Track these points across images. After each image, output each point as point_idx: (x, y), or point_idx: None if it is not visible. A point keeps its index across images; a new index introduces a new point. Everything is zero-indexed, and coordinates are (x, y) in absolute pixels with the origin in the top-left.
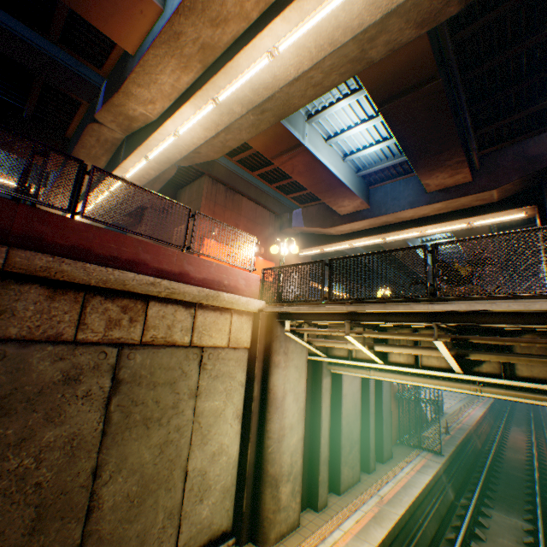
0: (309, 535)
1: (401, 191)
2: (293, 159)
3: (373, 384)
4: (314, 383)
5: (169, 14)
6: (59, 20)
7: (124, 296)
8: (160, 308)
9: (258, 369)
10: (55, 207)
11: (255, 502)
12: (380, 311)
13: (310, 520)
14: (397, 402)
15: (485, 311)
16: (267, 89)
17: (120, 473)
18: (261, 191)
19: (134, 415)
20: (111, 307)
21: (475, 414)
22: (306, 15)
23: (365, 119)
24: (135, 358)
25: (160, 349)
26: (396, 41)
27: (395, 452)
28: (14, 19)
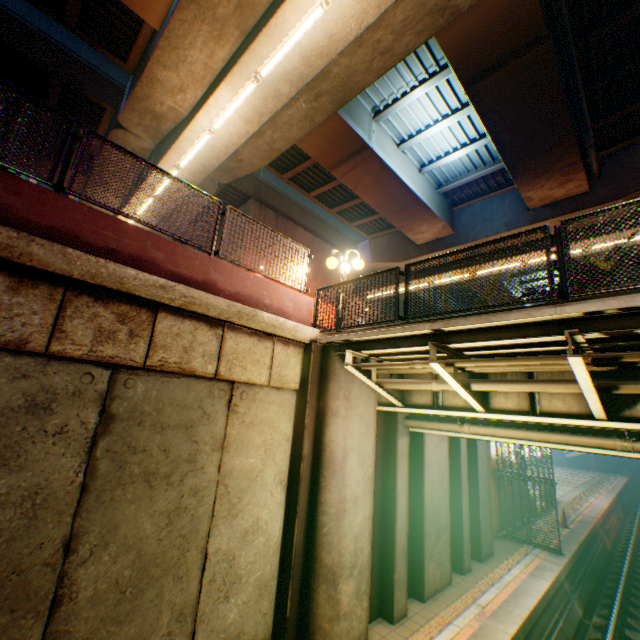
0: None
1: (494, 210)
2: (357, 168)
3: (466, 452)
4: (387, 444)
5: None
6: None
7: (122, 300)
8: (173, 322)
9: (309, 418)
10: (30, 174)
11: (304, 604)
12: (480, 326)
13: (383, 636)
14: (497, 482)
15: None
16: (322, 56)
17: (107, 548)
18: (319, 220)
19: (131, 467)
20: (103, 313)
21: (599, 504)
22: None
23: (447, 114)
24: (135, 387)
25: (172, 378)
26: None
27: (496, 548)
28: (30, 11)
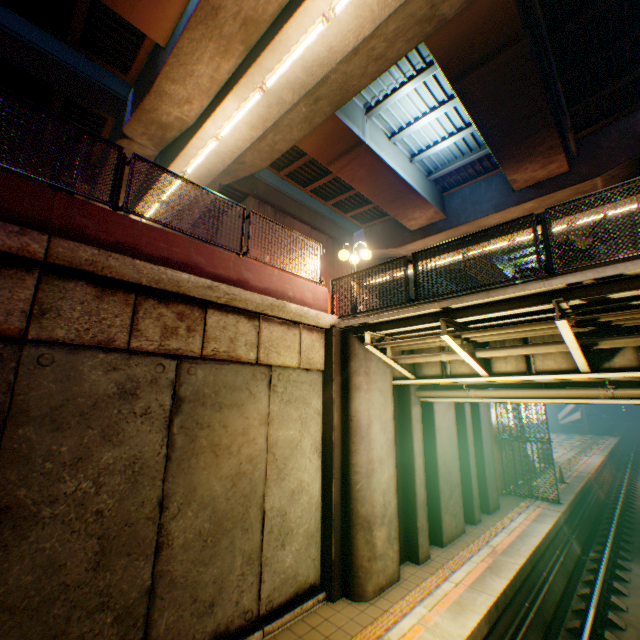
0: (413, 588)
1: (482, 193)
2: (353, 162)
3: (470, 419)
4: (402, 414)
5: None
6: (78, 18)
7: (179, 301)
8: (219, 317)
9: (336, 394)
10: (95, 198)
11: (346, 549)
12: (482, 302)
13: (412, 573)
14: (499, 445)
15: (617, 277)
16: (322, 66)
17: (190, 506)
18: (314, 212)
19: (200, 440)
20: (165, 313)
21: (593, 461)
22: None
23: (435, 106)
24: (196, 374)
25: (223, 365)
26: None
27: (502, 503)
28: (28, 28)
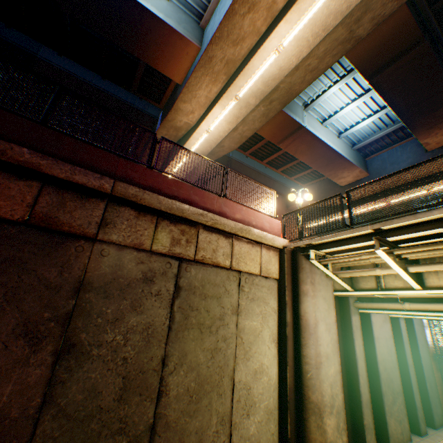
0: None
1: (398, 155)
2: (295, 140)
3: (406, 334)
4: (343, 320)
5: (205, 47)
6: (138, 77)
7: (182, 222)
8: (206, 235)
9: (288, 297)
10: (139, 161)
11: (299, 430)
12: (410, 223)
13: None
14: (437, 364)
15: None
16: (275, 79)
17: (181, 366)
18: (268, 178)
19: (190, 318)
20: (173, 229)
21: None
22: (303, 13)
23: (355, 98)
24: (190, 271)
25: (207, 267)
26: (379, 15)
27: None
28: (113, 88)
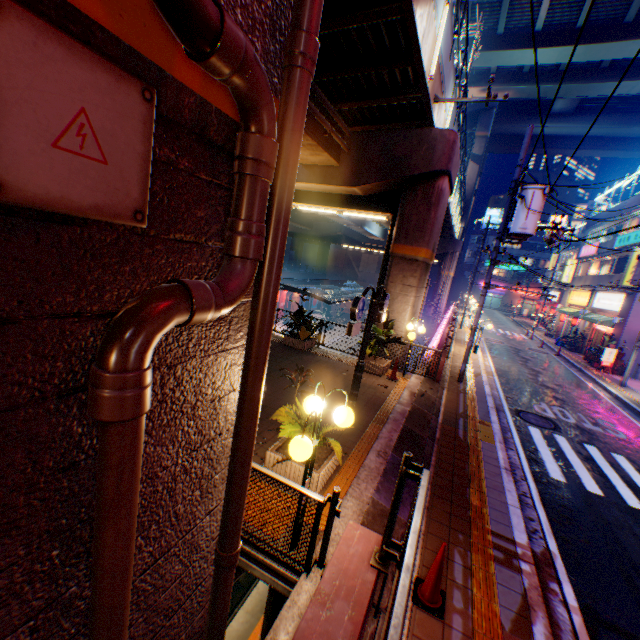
0: None
1: None
2: None
3: None
4: None
5: None
6: None
7: None
8: None
9: None
10: None
11: None
12: None
13: None
14: None
15: None
16: None
17: None
18: None
19: None
20: None
21: None
22: None
23: None
24: None
25: None
26: None
27: None
28: None
